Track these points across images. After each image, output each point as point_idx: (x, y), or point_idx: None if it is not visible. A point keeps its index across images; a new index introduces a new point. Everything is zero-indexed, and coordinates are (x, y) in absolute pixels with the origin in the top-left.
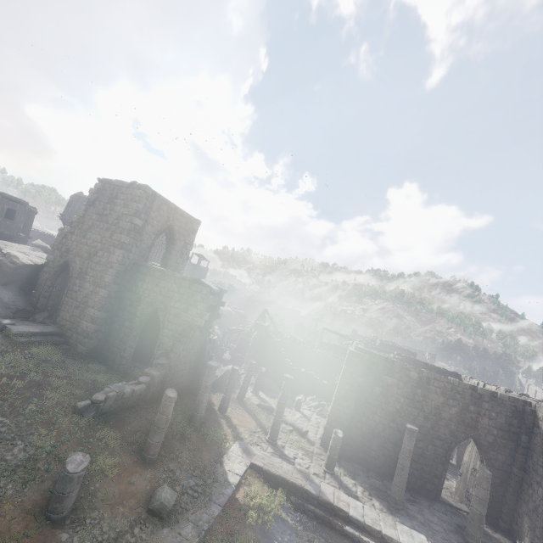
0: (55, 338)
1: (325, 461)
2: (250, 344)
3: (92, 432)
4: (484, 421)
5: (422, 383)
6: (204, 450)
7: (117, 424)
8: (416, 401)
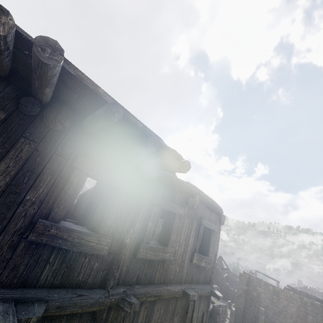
0: None
1: (228, 321)
2: None
3: None
4: (310, 317)
5: (275, 292)
6: None
7: None
8: (274, 302)
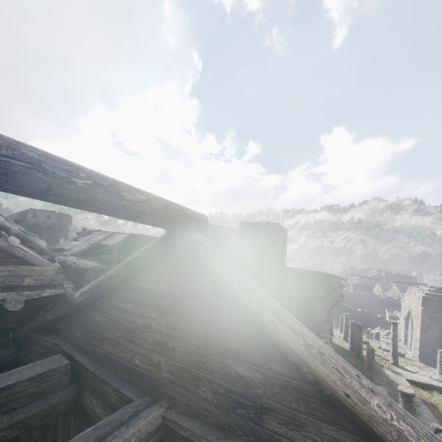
0: None
1: (438, 371)
2: None
3: None
4: None
5: None
6: (378, 375)
7: None
8: None
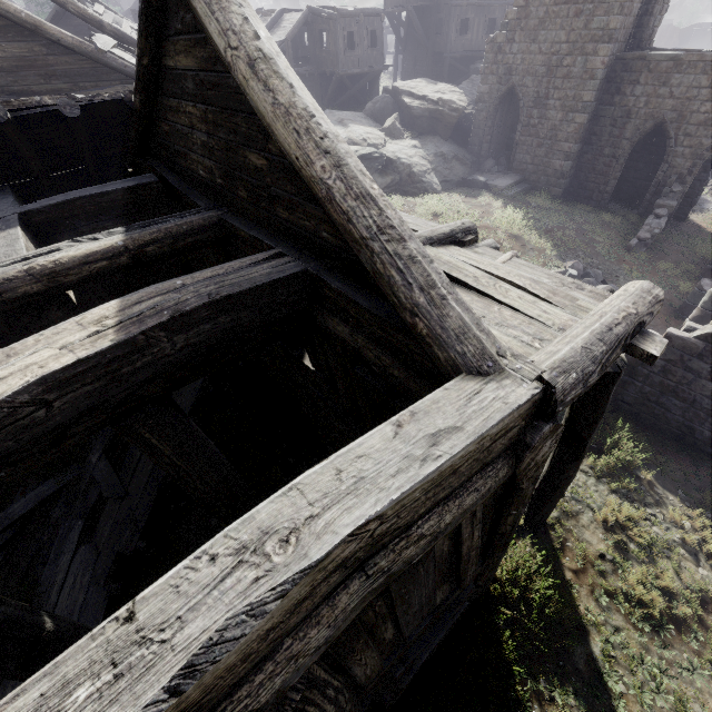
0: (525, 186)
1: None
2: None
3: (653, 265)
4: None
5: None
6: None
7: (658, 257)
8: None
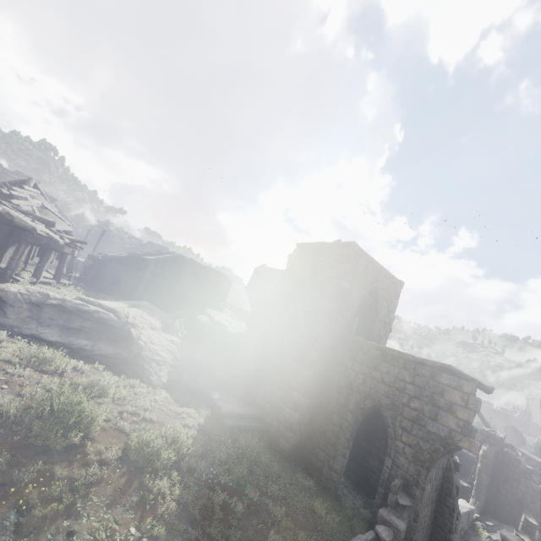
0: (256, 424)
1: None
2: (478, 466)
3: None
4: None
5: None
6: None
7: None
8: None
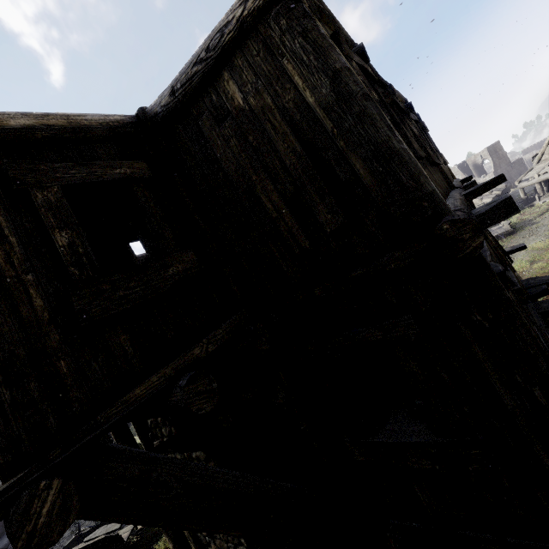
0: None
1: None
2: None
3: None
4: None
5: None
6: None
7: None
8: None
